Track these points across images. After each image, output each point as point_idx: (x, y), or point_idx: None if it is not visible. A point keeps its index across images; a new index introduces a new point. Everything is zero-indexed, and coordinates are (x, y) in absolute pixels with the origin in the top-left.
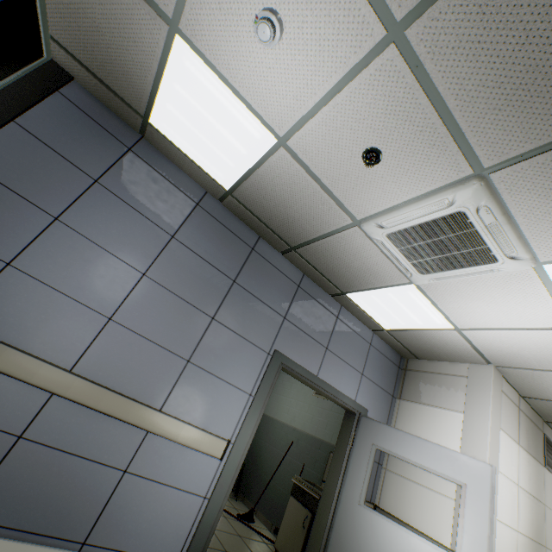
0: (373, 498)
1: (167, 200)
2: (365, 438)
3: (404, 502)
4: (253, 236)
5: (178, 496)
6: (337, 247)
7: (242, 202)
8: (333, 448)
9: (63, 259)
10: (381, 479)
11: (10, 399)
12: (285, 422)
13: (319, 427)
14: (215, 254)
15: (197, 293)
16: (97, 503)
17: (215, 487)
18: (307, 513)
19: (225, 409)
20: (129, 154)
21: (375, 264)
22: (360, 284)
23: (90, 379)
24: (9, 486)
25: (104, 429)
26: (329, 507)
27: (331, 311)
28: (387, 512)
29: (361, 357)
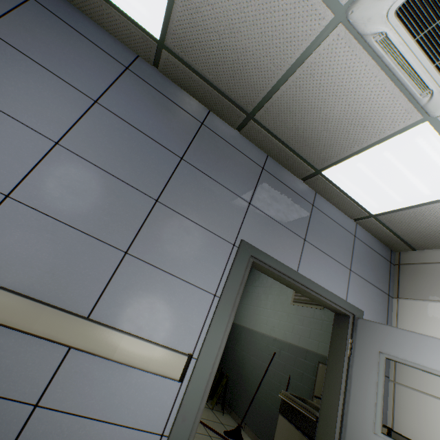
0: (383, 418)
1: (86, 60)
2: (367, 345)
3: (431, 426)
4: (201, 110)
5: (121, 436)
6: (309, 87)
7: (179, 54)
8: (321, 357)
9: None
10: (390, 394)
11: None
12: (265, 332)
13: (302, 336)
14: (154, 126)
15: (133, 170)
16: None
17: (174, 420)
18: (302, 439)
19: (182, 314)
20: (31, 3)
21: (367, 100)
22: (341, 148)
23: None
24: None
25: (0, 346)
26: (332, 435)
27: (305, 198)
28: (409, 439)
29: (346, 250)
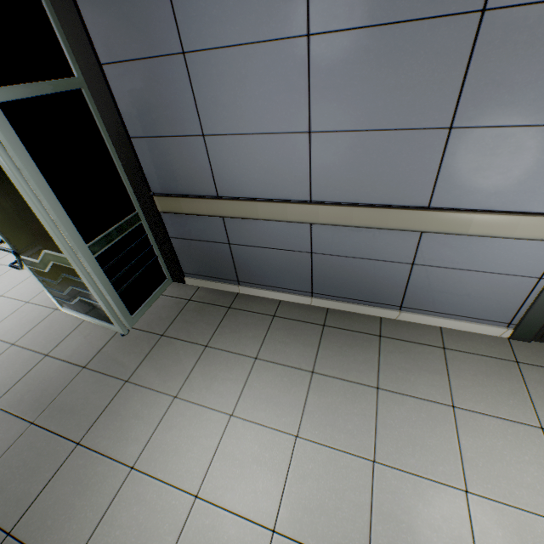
0: None
1: None
2: None
3: None
4: None
5: (491, 279)
6: None
7: None
8: None
9: (225, 97)
10: None
11: (287, 233)
12: None
13: None
14: None
15: None
16: (397, 285)
17: None
18: None
19: None
20: None
21: None
22: None
23: (331, 201)
24: (326, 278)
25: (371, 237)
26: None
27: None
28: None
29: None
